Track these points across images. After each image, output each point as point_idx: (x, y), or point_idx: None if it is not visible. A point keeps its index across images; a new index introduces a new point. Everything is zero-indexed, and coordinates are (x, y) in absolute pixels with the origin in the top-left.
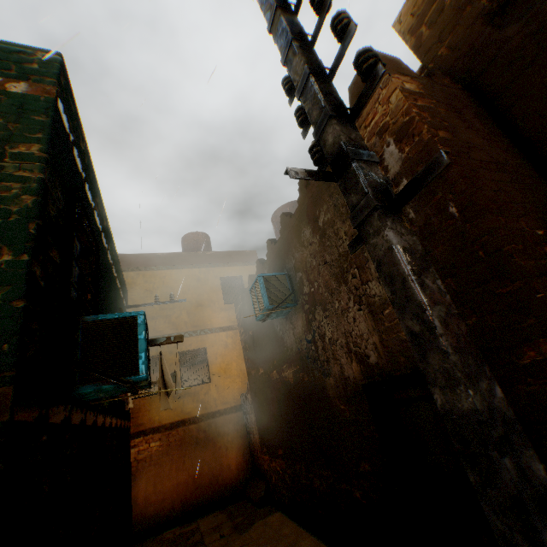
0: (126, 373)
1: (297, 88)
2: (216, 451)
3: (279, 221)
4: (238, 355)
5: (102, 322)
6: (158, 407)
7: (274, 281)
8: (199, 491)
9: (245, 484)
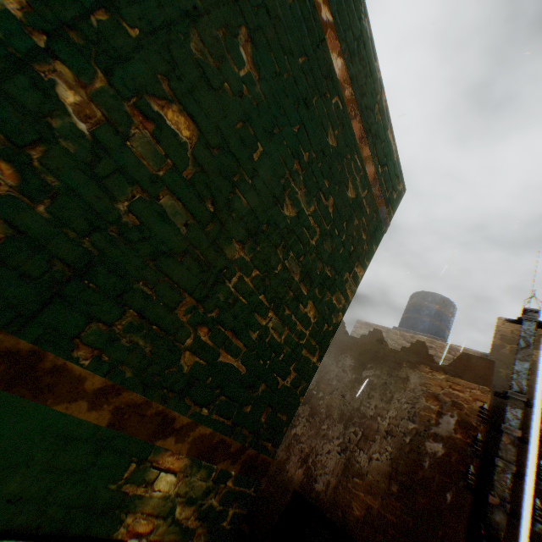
0: None
1: (498, 456)
2: None
3: None
4: None
5: None
6: None
7: None
8: None
9: None
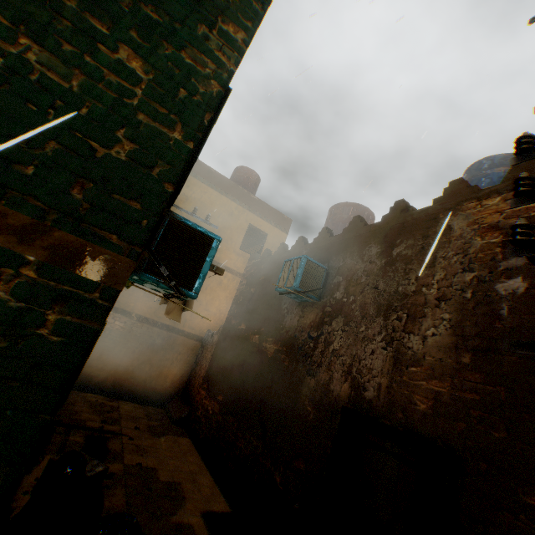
0: (182, 284)
1: None
2: (163, 360)
3: (338, 214)
4: (225, 297)
5: (185, 226)
6: (138, 297)
7: (314, 269)
8: (132, 381)
9: (170, 399)
